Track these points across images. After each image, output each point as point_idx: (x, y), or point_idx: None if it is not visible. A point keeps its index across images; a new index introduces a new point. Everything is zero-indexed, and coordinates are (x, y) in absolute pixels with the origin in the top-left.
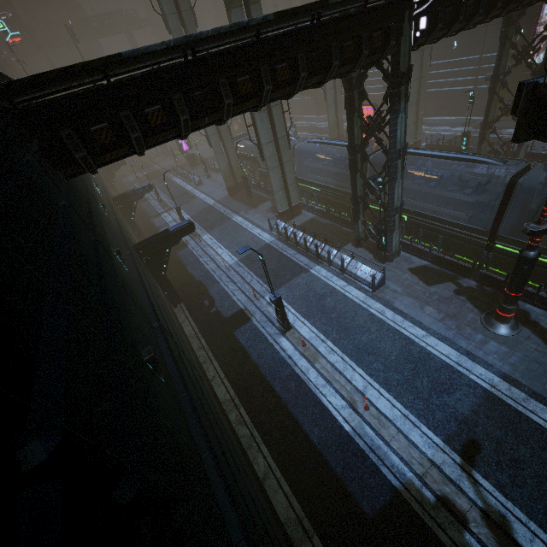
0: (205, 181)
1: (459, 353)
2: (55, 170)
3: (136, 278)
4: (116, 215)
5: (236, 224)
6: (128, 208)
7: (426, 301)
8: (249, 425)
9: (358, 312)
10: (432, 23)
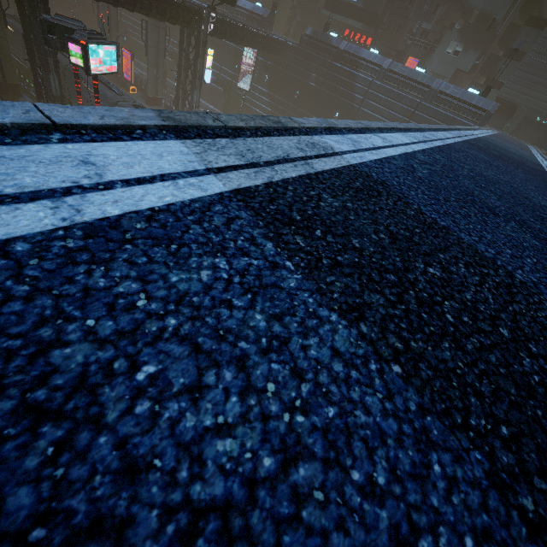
0: None
1: None
2: None
3: None
4: None
5: None
6: None
7: None
8: None
9: None
10: None
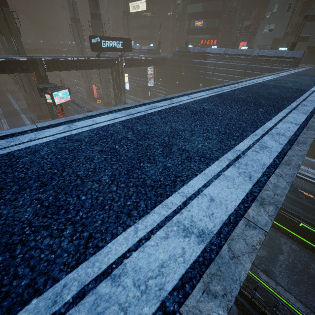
0: (23, 100)
1: None
2: None
3: None
4: None
5: (20, 117)
6: None
7: None
8: None
9: None
10: (49, 67)
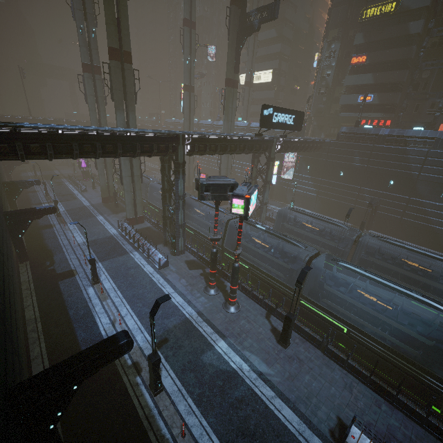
0: (90, 190)
1: (184, 301)
2: None
3: None
4: None
5: (97, 220)
6: (13, 192)
7: (184, 276)
8: (40, 332)
9: (145, 278)
10: (193, 148)
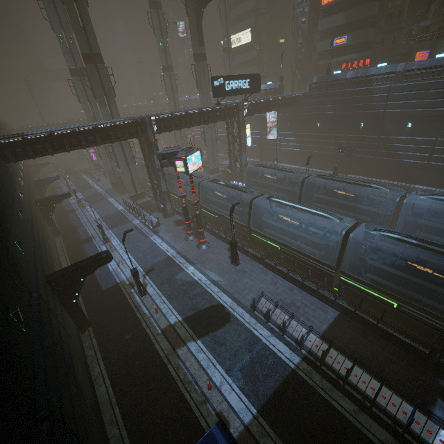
0: (103, 179)
1: (169, 246)
2: (1, 161)
3: (28, 206)
4: (30, 187)
5: (108, 201)
6: (42, 188)
7: (171, 231)
8: None
9: (142, 236)
10: (159, 127)
